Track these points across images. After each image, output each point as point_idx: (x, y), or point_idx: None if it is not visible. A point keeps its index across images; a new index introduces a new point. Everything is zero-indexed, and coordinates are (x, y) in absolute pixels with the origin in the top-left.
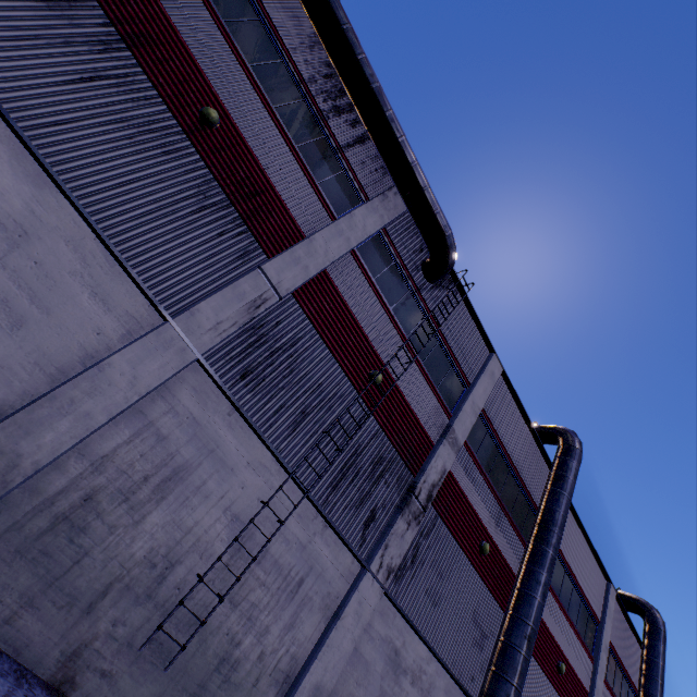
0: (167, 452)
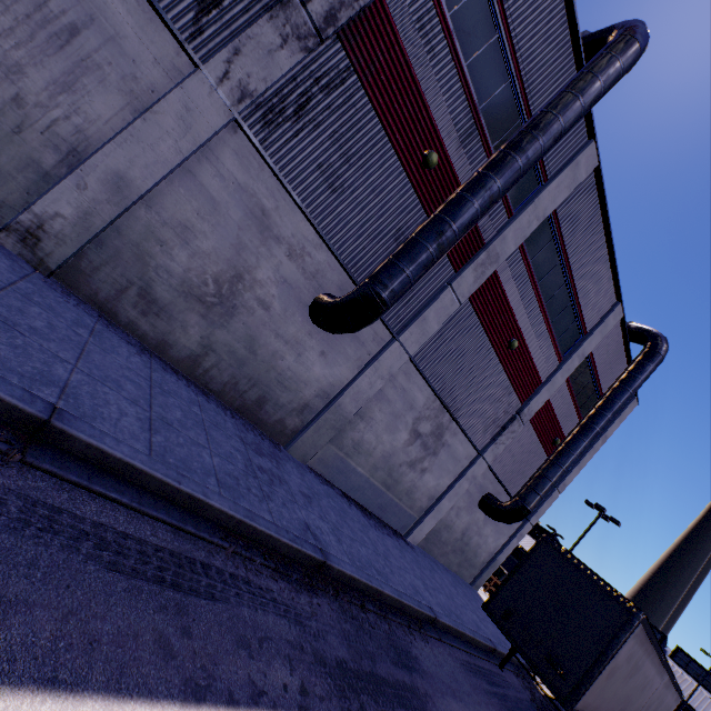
0: None
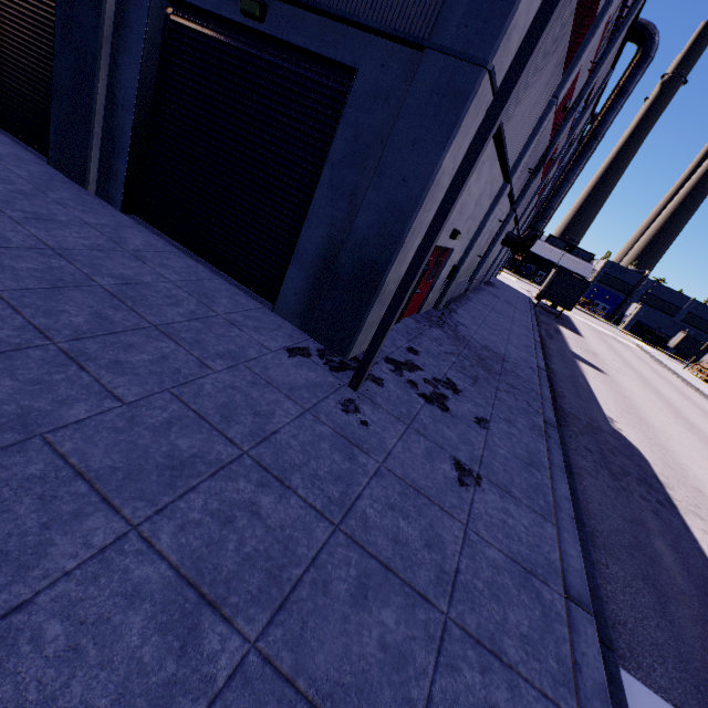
0: None
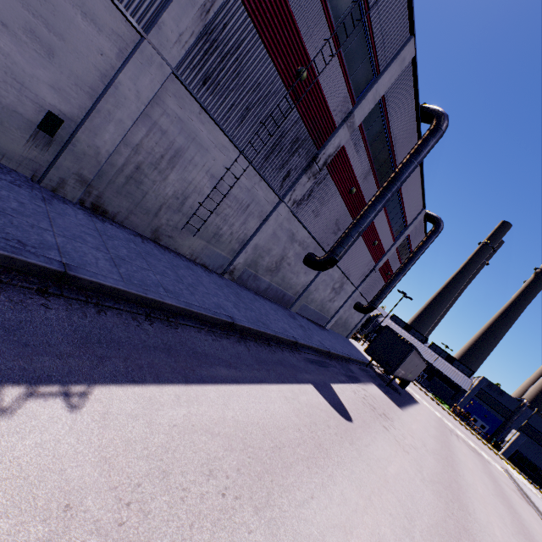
0: (169, 141)
